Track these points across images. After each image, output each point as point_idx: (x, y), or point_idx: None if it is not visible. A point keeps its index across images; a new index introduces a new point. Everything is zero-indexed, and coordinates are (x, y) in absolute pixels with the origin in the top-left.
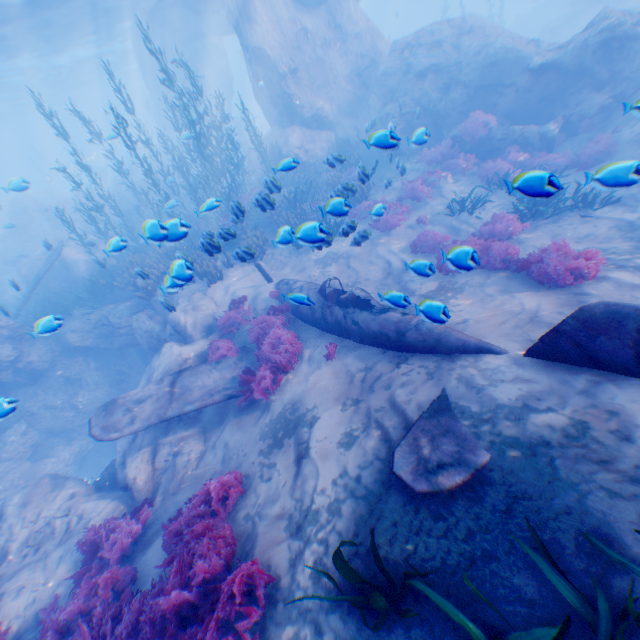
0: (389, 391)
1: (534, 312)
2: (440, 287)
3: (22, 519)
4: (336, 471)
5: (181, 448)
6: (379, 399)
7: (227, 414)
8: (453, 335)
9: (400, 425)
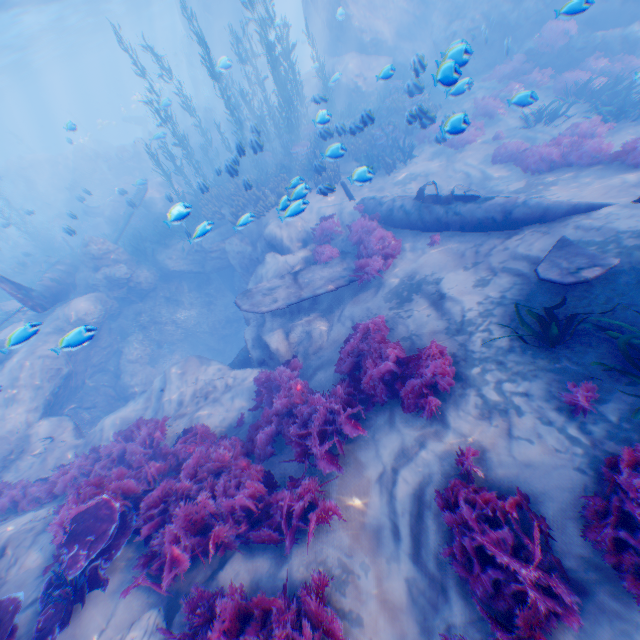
0: (508, 250)
1: (635, 183)
2: (529, 185)
3: (185, 382)
4: (478, 298)
5: (308, 325)
6: (500, 256)
7: (343, 299)
8: (563, 203)
9: (528, 264)
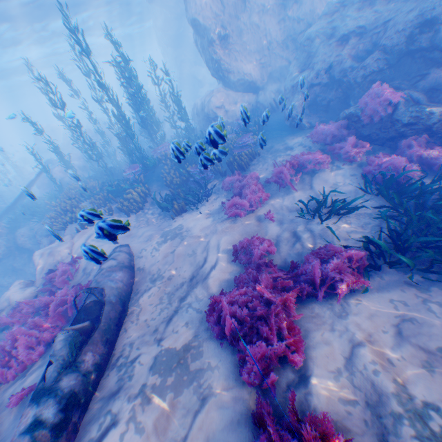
0: None
1: None
2: (182, 353)
3: None
4: None
5: None
6: None
7: None
8: None
9: None
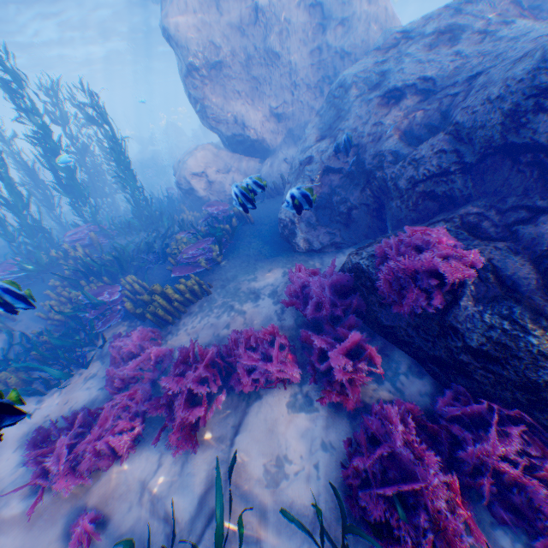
0: None
1: None
2: None
3: None
4: None
5: None
6: None
7: None
8: None
9: None
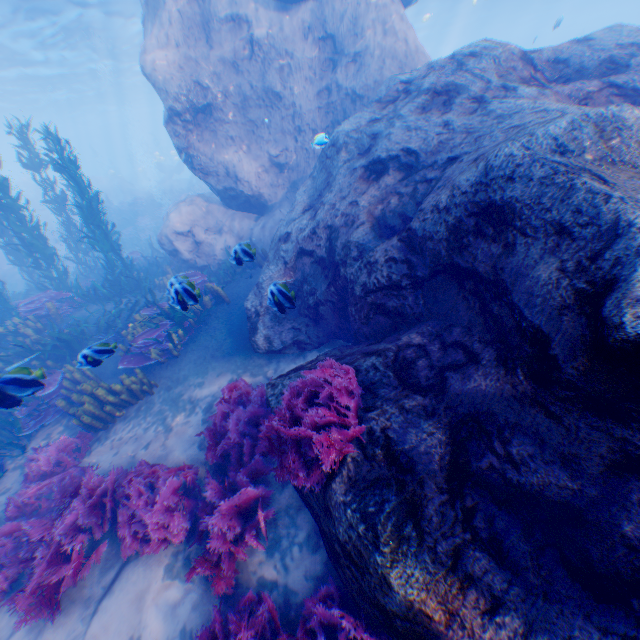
0: None
1: None
2: None
3: None
4: None
5: None
6: None
7: None
8: None
9: None
